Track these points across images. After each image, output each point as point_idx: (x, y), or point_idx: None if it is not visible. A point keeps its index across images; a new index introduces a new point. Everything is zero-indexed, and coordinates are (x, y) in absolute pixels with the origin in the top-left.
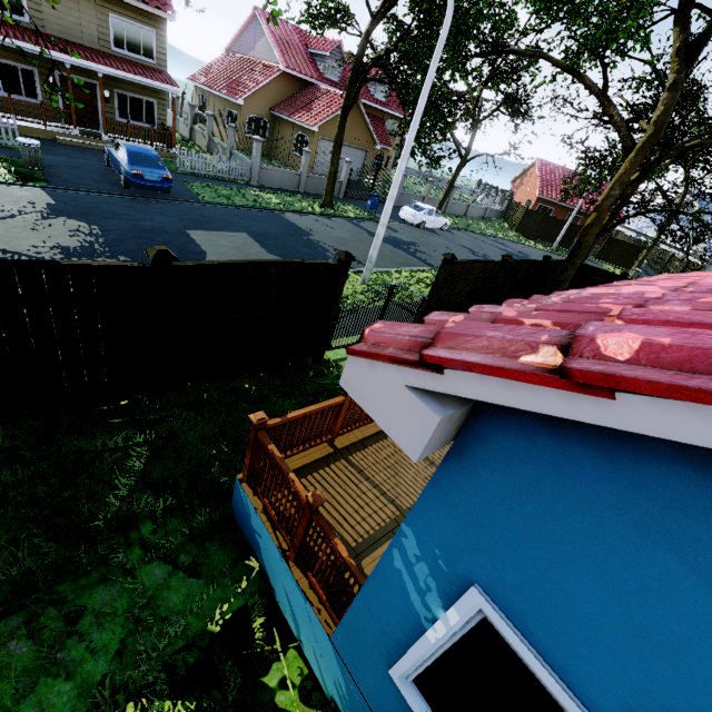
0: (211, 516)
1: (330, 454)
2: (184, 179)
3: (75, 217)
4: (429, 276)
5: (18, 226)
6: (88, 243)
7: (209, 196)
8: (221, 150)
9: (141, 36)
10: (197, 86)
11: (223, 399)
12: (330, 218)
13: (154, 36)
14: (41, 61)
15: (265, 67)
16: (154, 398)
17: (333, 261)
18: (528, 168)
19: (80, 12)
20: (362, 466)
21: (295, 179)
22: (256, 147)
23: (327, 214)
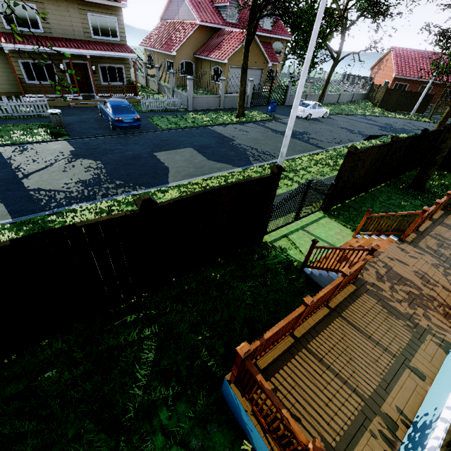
0: (207, 399)
1: (292, 344)
2: (147, 116)
3: (86, 157)
4: (323, 157)
5: (55, 170)
6: (96, 174)
7: (164, 124)
8: (167, 90)
9: (108, 23)
10: (146, 48)
11: (198, 288)
12: (244, 124)
13: (115, 21)
14: (54, 56)
15: (187, 25)
16: (152, 293)
17: (267, 174)
18: (384, 56)
19: (70, 17)
20: (320, 354)
21: (216, 101)
22: (189, 84)
23: (241, 121)
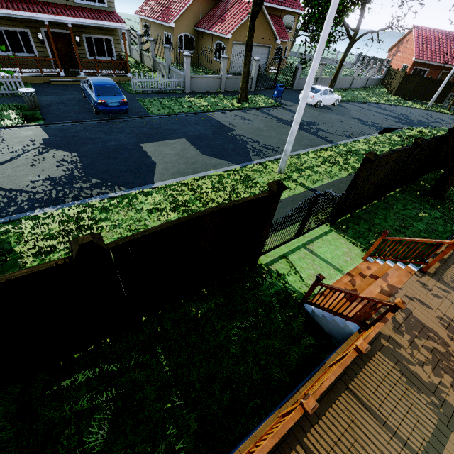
0: None
1: (284, 438)
2: (137, 98)
3: (61, 148)
4: (332, 154)
5: (21, 164)
6: (70, 170)
7: (156, 109)
8: (162, 68)
9: None
10: (142, 18)
11: (174, 330)
12: (246, 111)
13: None
14: (30, 23)
15: None
16: (116, 337)
17: (264, 193)
18: (405, 36)
19: None
20: None
21: (217, 82)
22: (186, 61)
23: (243, 107)
